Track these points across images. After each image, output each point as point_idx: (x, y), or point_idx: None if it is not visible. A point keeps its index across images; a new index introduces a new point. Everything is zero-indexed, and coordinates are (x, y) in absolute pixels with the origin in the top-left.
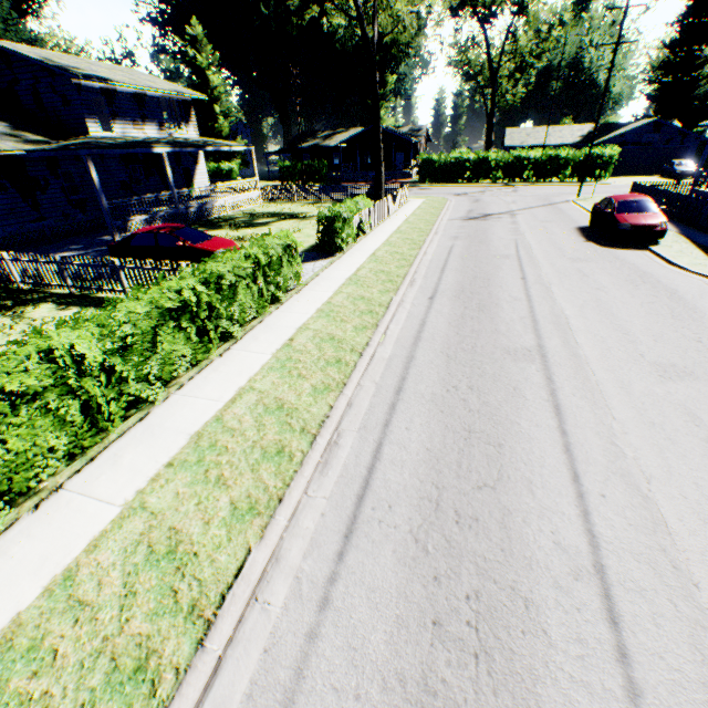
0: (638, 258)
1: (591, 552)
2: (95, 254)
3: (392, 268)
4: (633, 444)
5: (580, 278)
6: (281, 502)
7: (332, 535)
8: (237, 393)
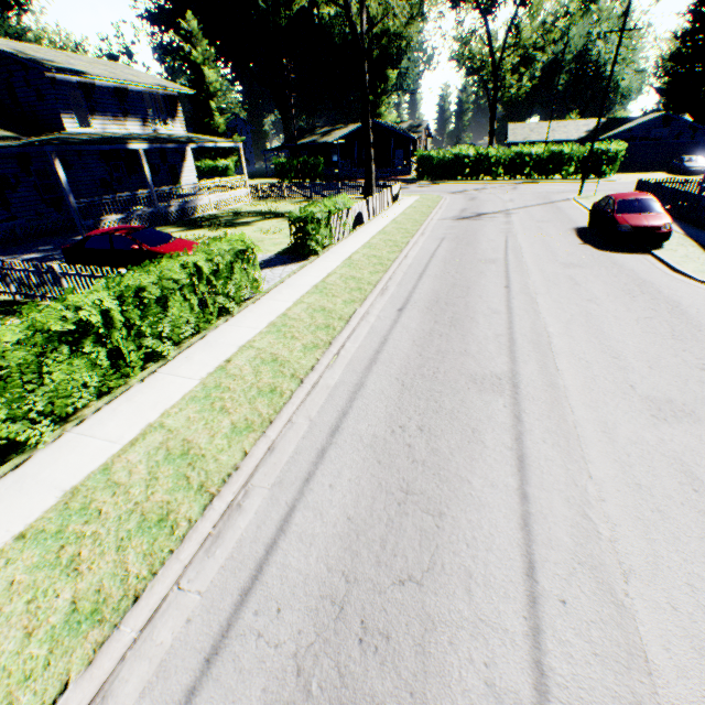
0: (639, 263)
1: (535, 704)
2: (61, 256)
3: (365, 274)
4: (611, 517)
5: (570, 287)
6: (136, 602)
7: (189, 658)
8: (142, 431)
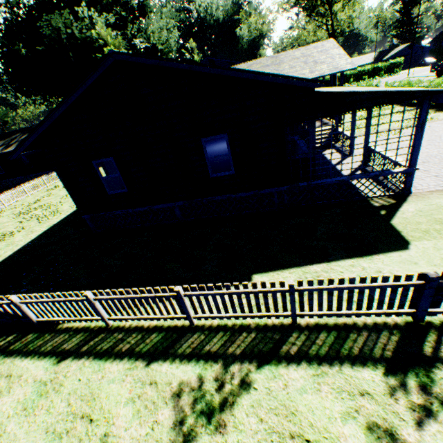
0: None
1: None
2: None
3: None
4: None
5: None
6: None
7: None
8: None
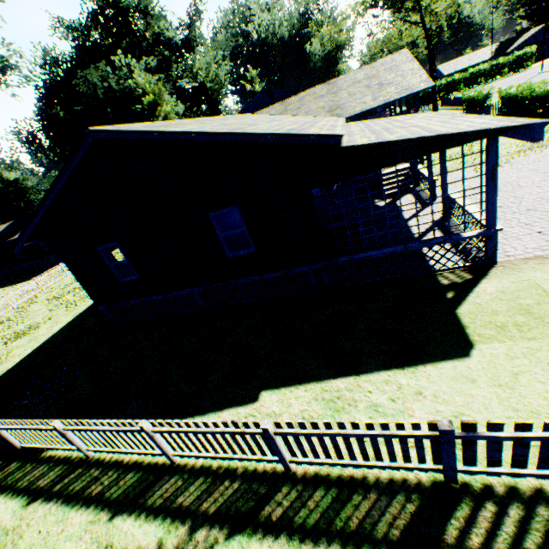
0: None
1: None
2: None
3: None
4: None
5: None
6: None
7: None
8: None
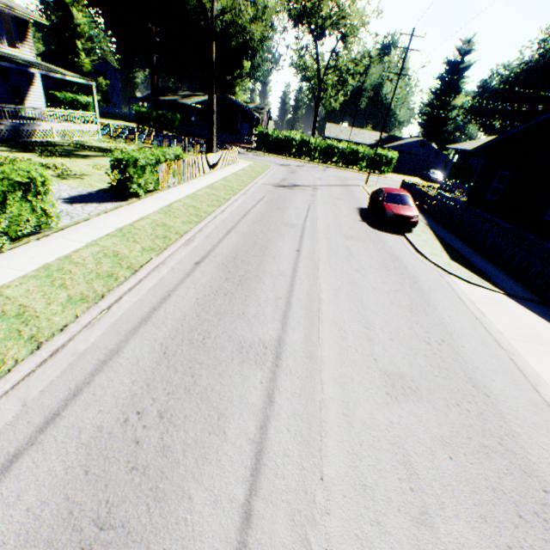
0: (396, 242)
1: None
2: None
3: (177, 222)
4: (332, 540)
5: (346, 256)
6: None
7: None
8: None
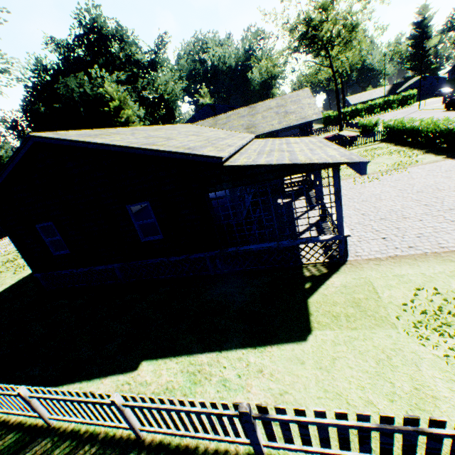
0: None
1: None
2: None
3: None
4: None
5: None
6: None
7: None
8: None
